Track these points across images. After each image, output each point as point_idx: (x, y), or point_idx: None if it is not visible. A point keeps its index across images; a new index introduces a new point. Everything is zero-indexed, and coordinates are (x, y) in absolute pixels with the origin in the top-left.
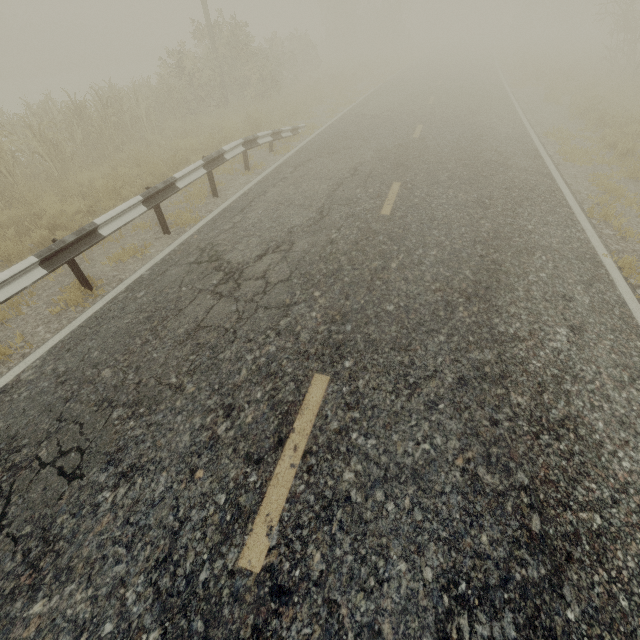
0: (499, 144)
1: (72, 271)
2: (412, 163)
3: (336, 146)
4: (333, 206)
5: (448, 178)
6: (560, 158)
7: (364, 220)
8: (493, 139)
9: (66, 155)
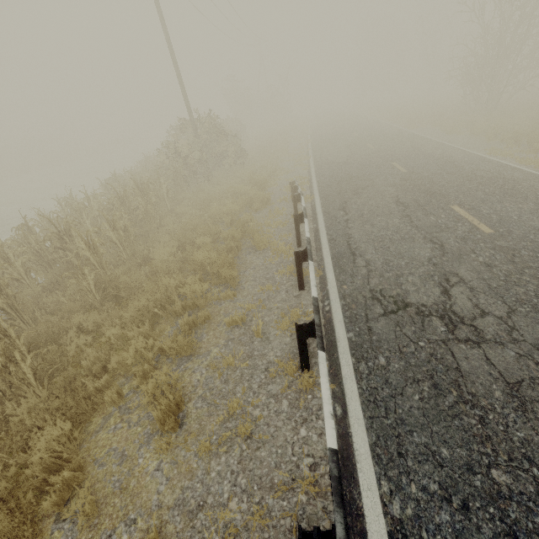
0: (475, 165)
1: (299, 353)
2: (438, 189)
3: (351, 188)
4: (434, 234)
5: (486, 195)
6: (528, 167)
7: (482, 240)
8: (464, 163)
9: (131, 238)
